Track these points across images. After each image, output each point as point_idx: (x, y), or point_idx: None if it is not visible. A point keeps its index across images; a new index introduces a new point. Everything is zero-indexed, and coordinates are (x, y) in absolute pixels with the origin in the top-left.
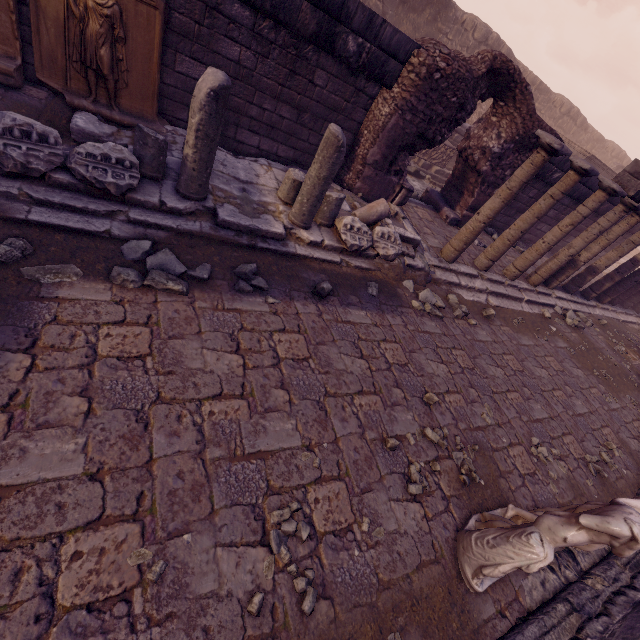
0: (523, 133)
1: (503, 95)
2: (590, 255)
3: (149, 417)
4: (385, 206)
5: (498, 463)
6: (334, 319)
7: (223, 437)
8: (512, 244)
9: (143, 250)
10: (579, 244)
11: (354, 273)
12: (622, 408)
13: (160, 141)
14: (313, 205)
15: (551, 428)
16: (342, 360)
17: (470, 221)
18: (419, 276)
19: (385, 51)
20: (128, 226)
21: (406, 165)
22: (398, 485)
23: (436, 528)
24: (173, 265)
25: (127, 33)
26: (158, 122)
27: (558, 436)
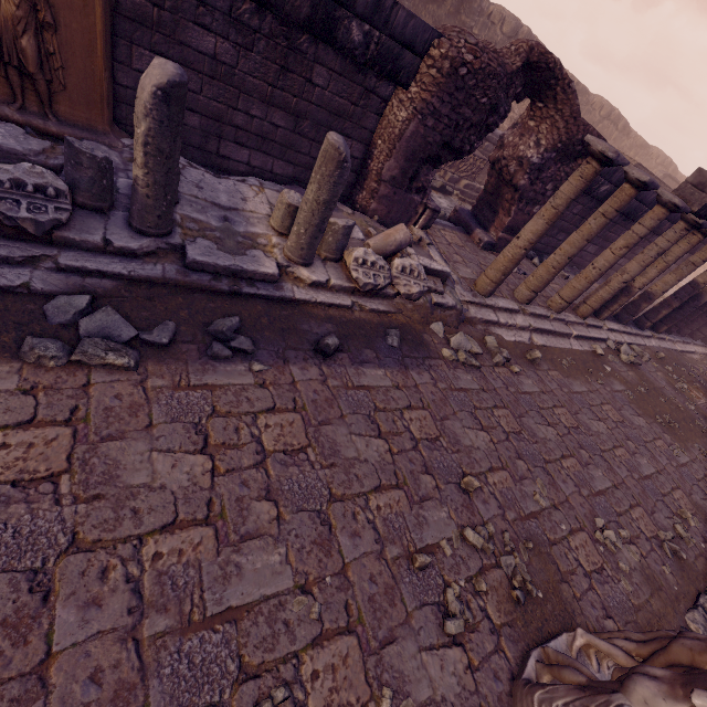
0: (566, 139)
1: (542, 94)
2: (646, 280)
3: (53, 579)
4: (405, 233)
5: (558, 562)
6: (343, 385)
7: (173, 594)
8: (558, 272)
9: (76, 309)
10: (634, 269)
11: (369, 318)
12: (692, 461)
13: (99, 159)
14: (313, 236)
15: (616, 501)
16: (353, 444)
17: (508, 247)
18: (450, 316)
19: (398, 41)
20: (57, 276)
21: (430, 181)
22: (431, 623)
23: (484, 682)
24: (118, 328)
25: (57, 17)
26: (112, 134)
27: (625, 510)
